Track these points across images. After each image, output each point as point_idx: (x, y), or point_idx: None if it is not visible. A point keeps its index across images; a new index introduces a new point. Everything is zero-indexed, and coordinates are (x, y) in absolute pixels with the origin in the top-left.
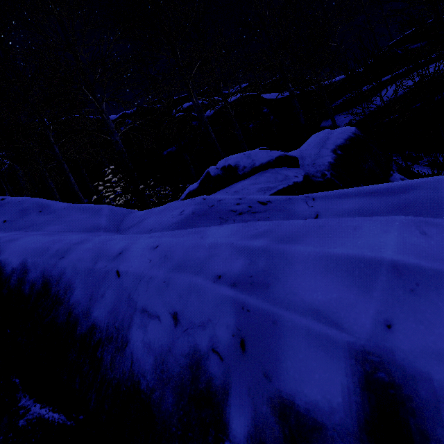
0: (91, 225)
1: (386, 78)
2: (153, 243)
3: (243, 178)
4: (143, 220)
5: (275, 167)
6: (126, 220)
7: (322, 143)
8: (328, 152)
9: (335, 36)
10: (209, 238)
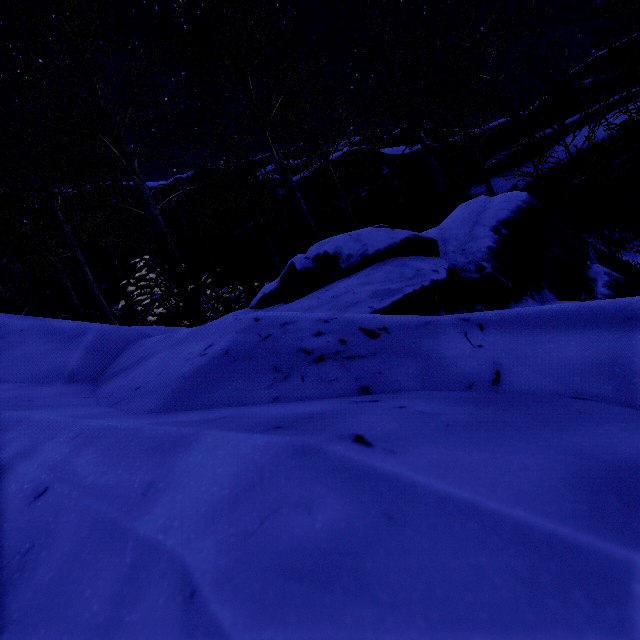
0: (48, 368)
1: (568, 121)
2: (46, 475)
3: (348, 274)
4: (145, 358)
5: (399, 256)
6: (123, 355)
7: (475, 218)
8: (486, 231)
9: (487, 65)
10: (157, 503)
